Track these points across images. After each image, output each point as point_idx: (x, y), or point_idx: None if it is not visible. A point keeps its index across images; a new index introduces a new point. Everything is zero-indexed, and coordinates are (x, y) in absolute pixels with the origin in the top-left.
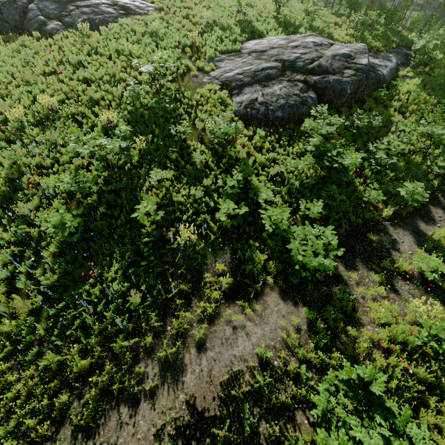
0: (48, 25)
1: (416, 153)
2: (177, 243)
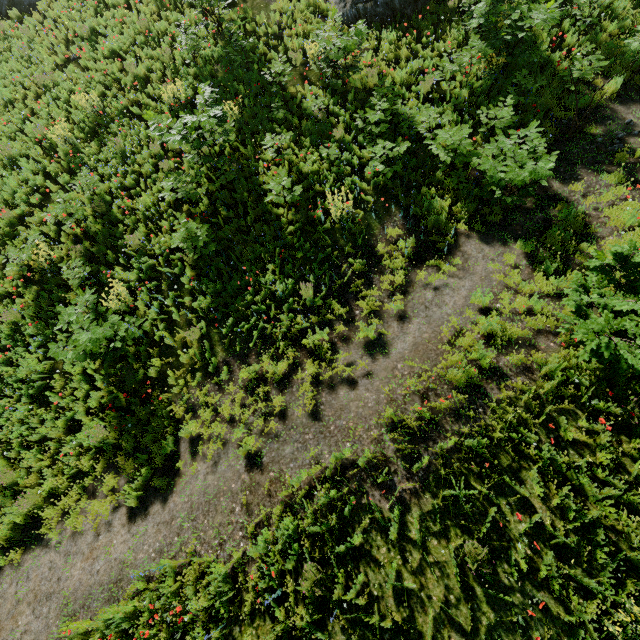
0: None
1: None
2: (329, 222)
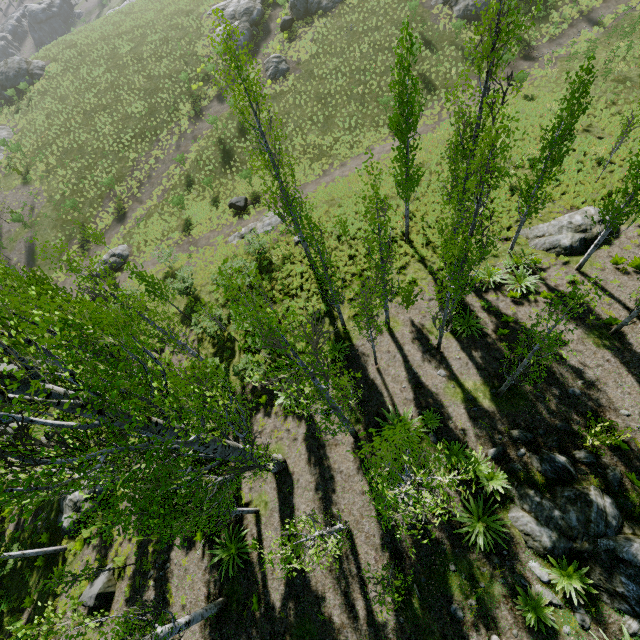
0: (322, 3)
1: (568, 4)
2: (451, 79)
